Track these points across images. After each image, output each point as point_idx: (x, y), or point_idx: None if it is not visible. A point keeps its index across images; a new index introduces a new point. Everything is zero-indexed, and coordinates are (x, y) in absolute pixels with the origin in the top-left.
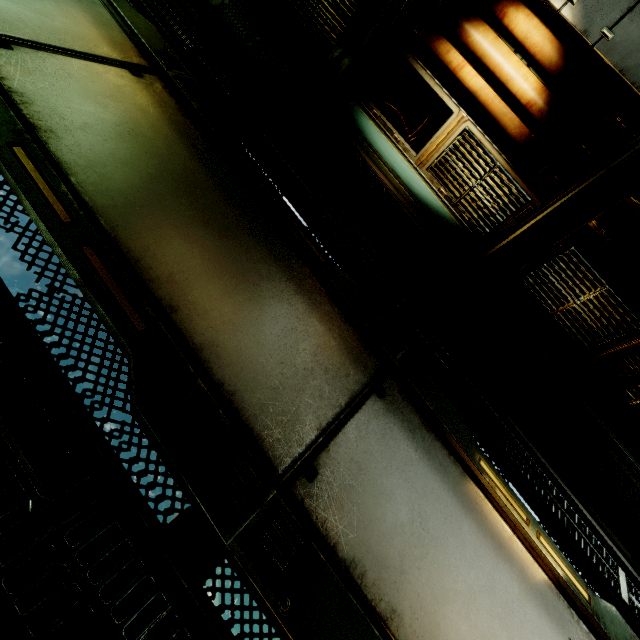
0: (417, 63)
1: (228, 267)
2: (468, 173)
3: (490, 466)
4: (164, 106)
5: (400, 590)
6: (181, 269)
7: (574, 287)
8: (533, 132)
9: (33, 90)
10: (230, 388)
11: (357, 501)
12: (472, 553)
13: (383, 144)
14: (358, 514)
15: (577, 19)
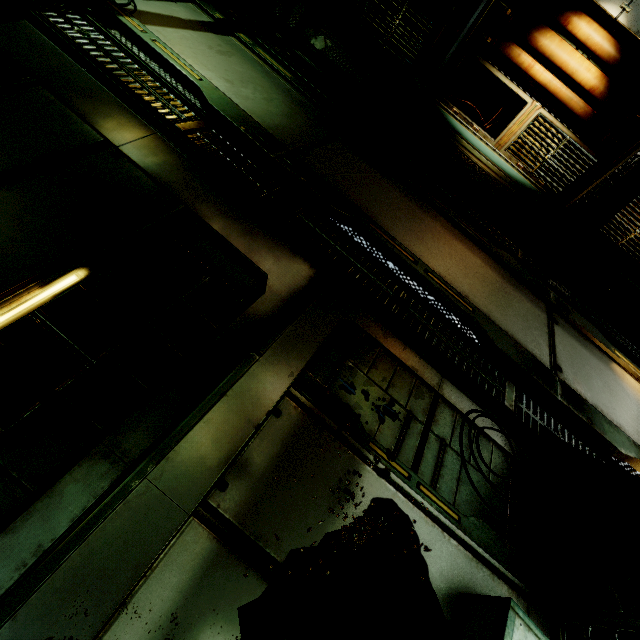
0: (493, 67)
1: (463, 265)
2: (542, 148)
3: (620, 353)
4: (367, 161)
5: (617, 416)
6: (452, 273)
7: (635, 221)
8: (594, 109)
9: (336, 181)
10: (510, 333)
11: (581, 379)
12: (633, 399)
13: (471, 138)
14: (585, 385)
15: (631, 23)
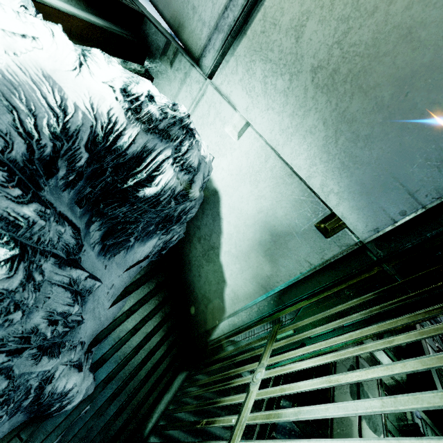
0: None
1: None
2: None
3: None
4: None
5: None
6: None
7: None
8: None
9: None
10: None
11: None
12: None
13: None
14: None
15: None
